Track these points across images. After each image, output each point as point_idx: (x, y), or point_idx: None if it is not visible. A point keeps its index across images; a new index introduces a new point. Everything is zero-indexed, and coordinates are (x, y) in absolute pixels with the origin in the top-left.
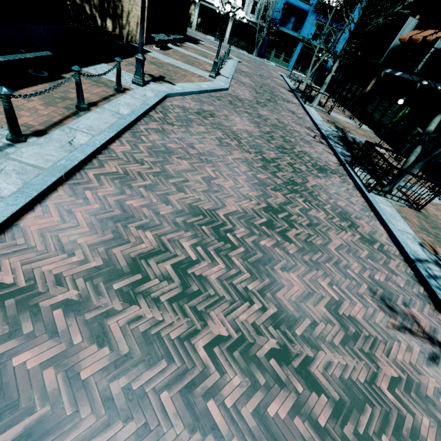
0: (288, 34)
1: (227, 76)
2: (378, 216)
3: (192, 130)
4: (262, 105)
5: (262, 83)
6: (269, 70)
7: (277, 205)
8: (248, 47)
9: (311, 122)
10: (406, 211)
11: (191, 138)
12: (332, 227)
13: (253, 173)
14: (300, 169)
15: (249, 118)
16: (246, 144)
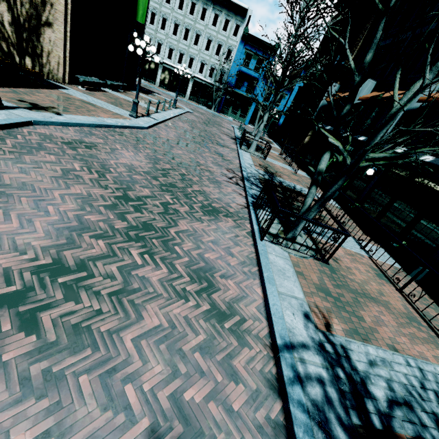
0: (242, 95)
1: (157, 119)
2: (261, 272)
3: (28, 158)
4: (183, 145)
5: (202, 129)
6: (222, 122)
7: (76, 261)
8: (208, 104)
9: (237, 165)
10: (307, 264)
11: (11, 167)
12: (163, 294)
13: (82, 213)
14: (176, 210)
15: (148, 154)
16: (111, 178)
